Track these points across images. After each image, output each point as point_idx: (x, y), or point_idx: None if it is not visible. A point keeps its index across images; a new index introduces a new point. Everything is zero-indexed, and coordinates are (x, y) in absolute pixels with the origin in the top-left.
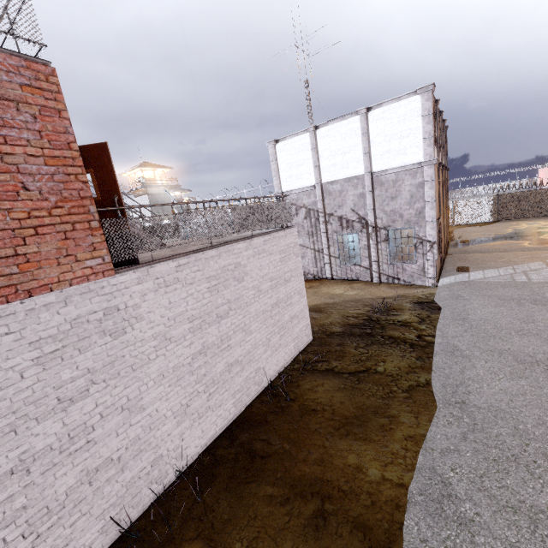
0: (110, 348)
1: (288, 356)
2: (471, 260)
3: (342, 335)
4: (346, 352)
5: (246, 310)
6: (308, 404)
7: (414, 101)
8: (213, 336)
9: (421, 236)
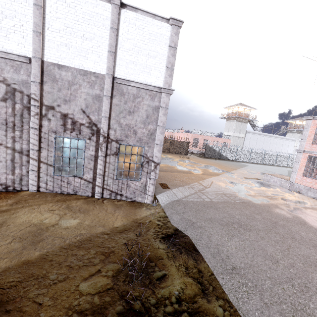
0: None
1: None
2: (162, 177)
3: None
4: None
5: None
6: None
7: (166, 28)
8: None
9: (149, 156)
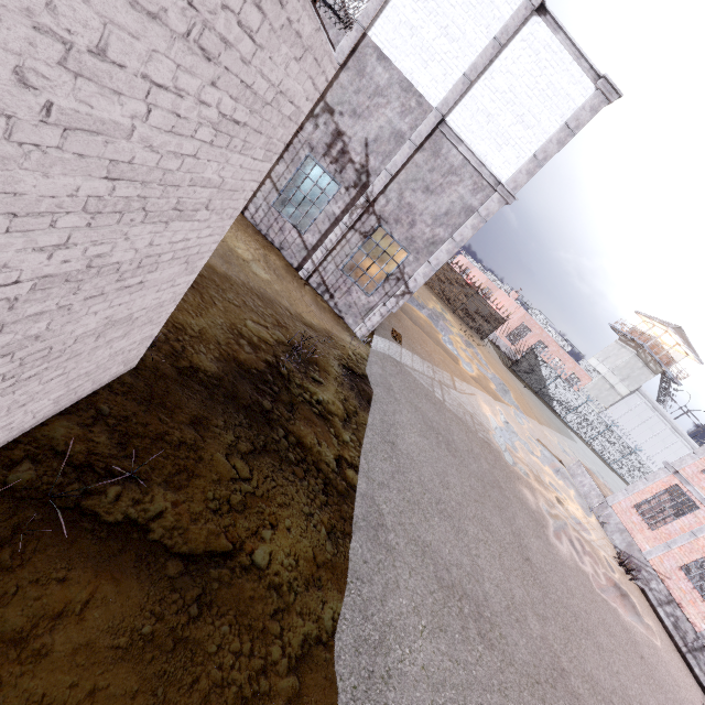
0: None
1: (7, 431)
2: (404, 326)
3: (215, 389)
4: (205, 458)
5: None
6: None
7: (583, 89)
8: None
9: (406, 272)
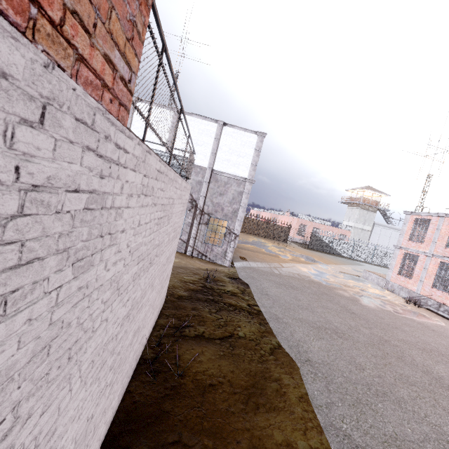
0: (60, 299)
1: (154, 320)
2: (244, 253)
3: (191, 299)
4: (204, 317)
5: (159, 259)
6: (202, 378)
7: (253, 137)
8: (140, 289)
9: (231, 229)
